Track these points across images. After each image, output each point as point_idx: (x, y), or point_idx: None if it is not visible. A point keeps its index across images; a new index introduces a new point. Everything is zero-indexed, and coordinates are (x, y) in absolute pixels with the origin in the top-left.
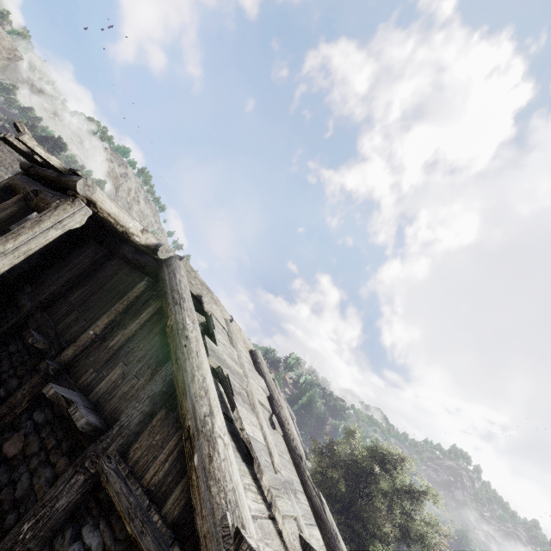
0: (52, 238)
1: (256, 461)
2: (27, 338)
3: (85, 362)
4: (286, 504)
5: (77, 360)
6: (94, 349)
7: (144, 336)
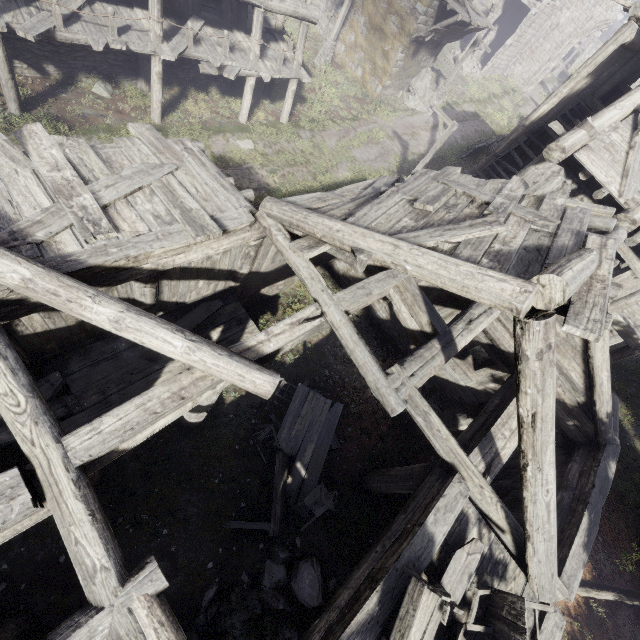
0: (610, 52)
1: (638, 130)
2: None
3: None
4: None
5: None
6: None
7: None
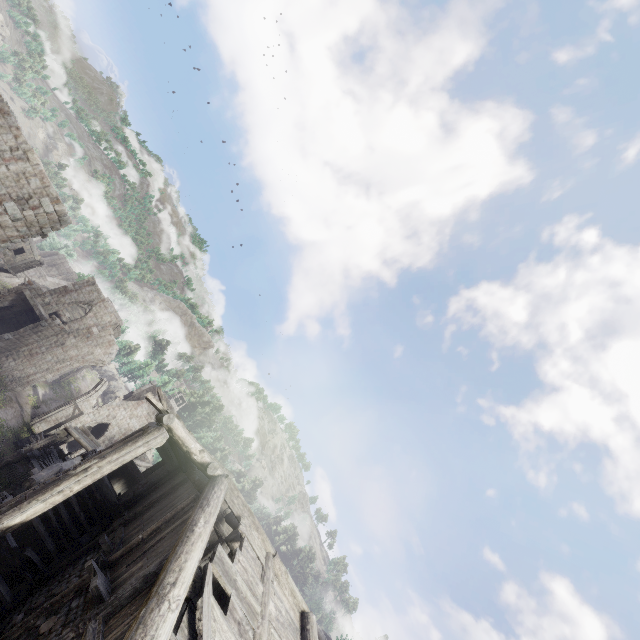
0: (140, 453)
1: None
2: (100, 540)
3: (125, 560)
4: None
5: (122, 559)
6: (136, 551)
7: (171, 536)
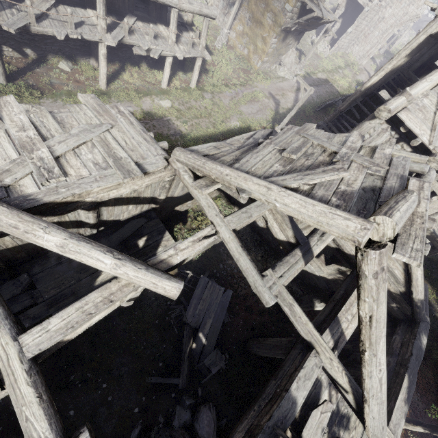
0: (421, 40)
1: None
2: None
3: None
4: None
5: None
6: None
7: None
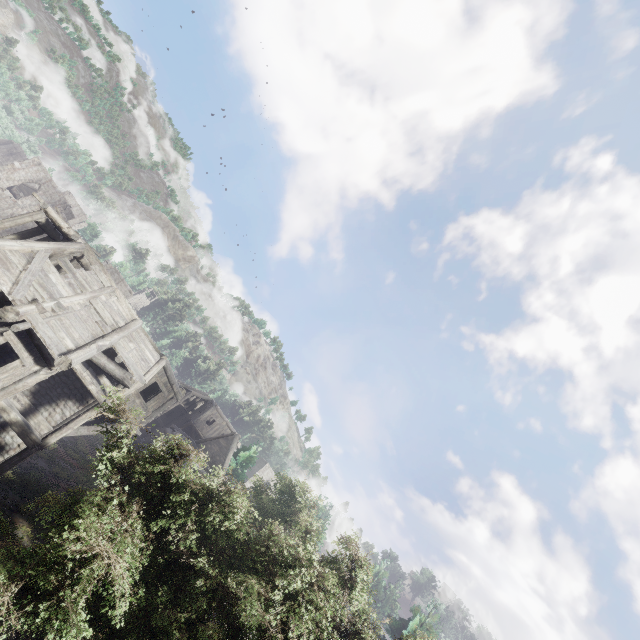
0: (28, 221)
1: (32, 262)
2: None
3: None
4: (42, 292)
5: None
6: None
7: None
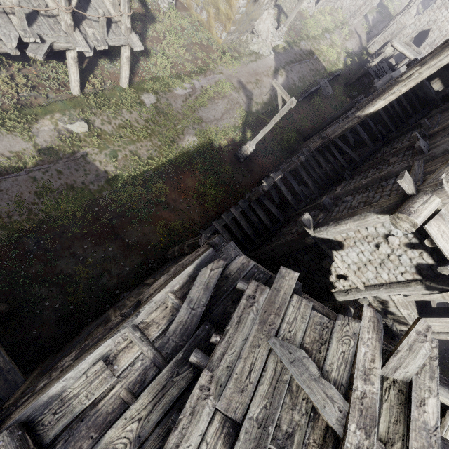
0: None
1: None
2: (421, 122)
3: (439, 134)
4: None
5: (437, 134)
6: (448, 129)
7: None
